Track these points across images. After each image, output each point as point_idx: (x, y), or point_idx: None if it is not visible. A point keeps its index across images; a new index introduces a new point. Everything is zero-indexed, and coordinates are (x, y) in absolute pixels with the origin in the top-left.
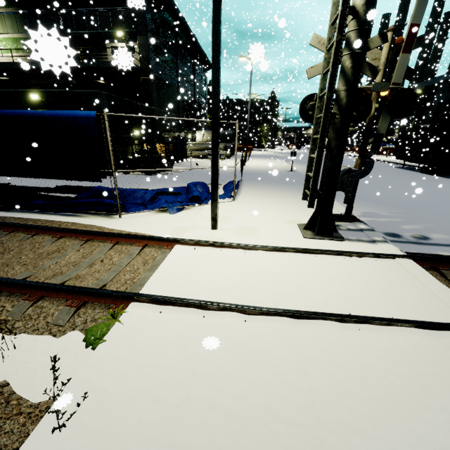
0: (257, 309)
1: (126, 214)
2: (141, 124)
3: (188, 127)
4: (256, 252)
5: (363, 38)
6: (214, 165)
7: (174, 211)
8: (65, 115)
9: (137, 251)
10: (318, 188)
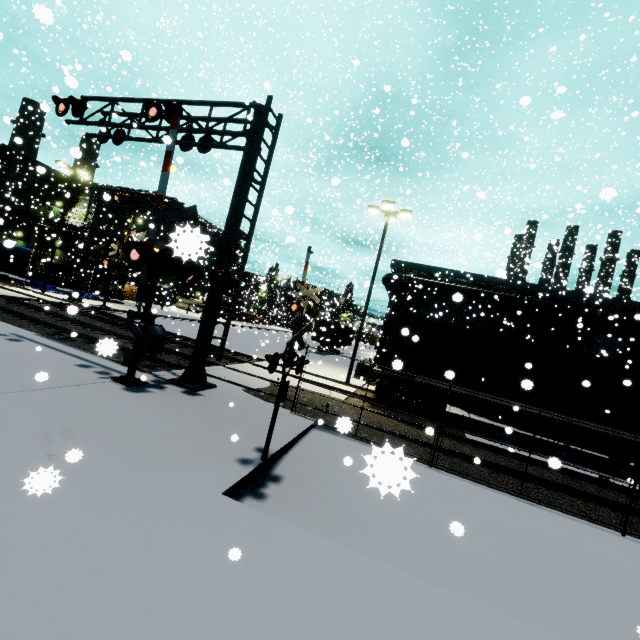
0: (2, 286)
1: (27, 286)
2: (126, 271)
3: (198, 288)
4: (36, 293)
5: (88, 244)
6: (48, 270)
7: (48, 292)
8: (22, 248)
9: (5, 285)
10: (158, 314)
